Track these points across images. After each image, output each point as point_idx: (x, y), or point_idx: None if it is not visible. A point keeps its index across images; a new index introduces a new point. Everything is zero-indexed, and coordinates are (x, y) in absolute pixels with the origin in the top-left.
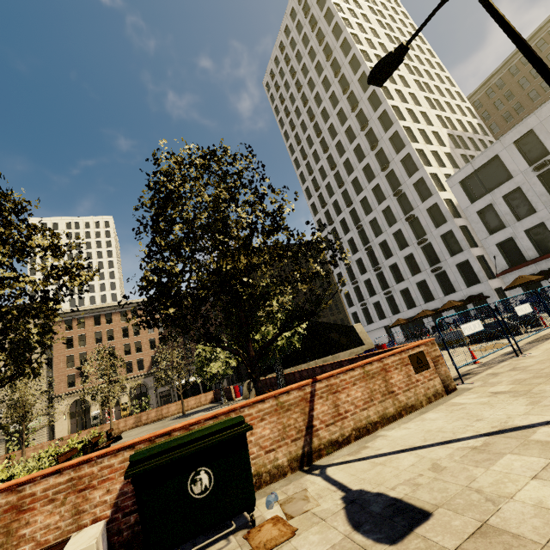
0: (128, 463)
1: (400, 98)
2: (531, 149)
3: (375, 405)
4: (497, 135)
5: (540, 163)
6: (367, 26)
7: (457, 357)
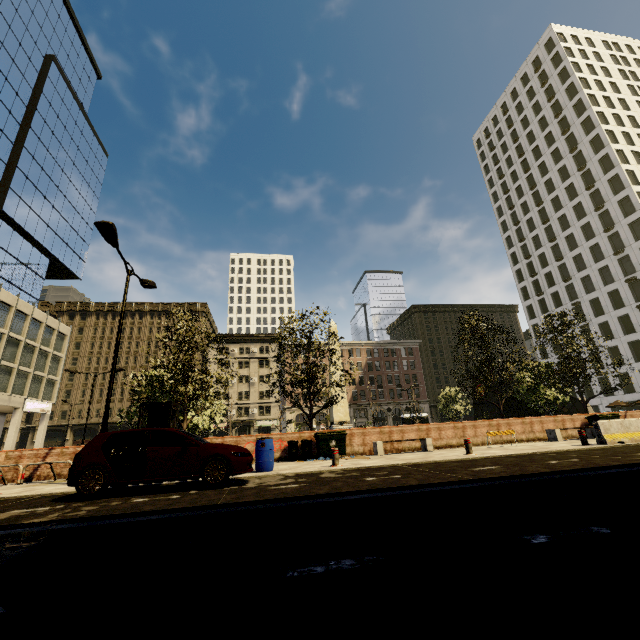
0: (581, 419)
1: None
2: None
3: None
4: None
5: None
6: (615, 97)
7: None
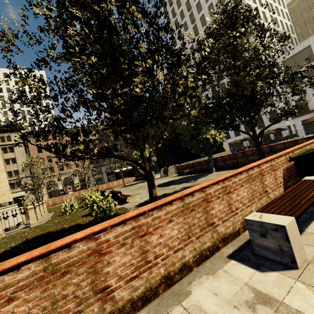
0: (281, 162)
1: None
2: None
3: None
4: (298, 34)
5: None
6: None
7: None
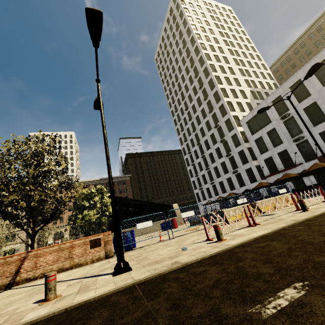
0: None
1: (222, 70)
2: (280, 106)
3: (58, 263)
4: None
5: (283, 115)
6: (207, 28)
7: (176, 233)
